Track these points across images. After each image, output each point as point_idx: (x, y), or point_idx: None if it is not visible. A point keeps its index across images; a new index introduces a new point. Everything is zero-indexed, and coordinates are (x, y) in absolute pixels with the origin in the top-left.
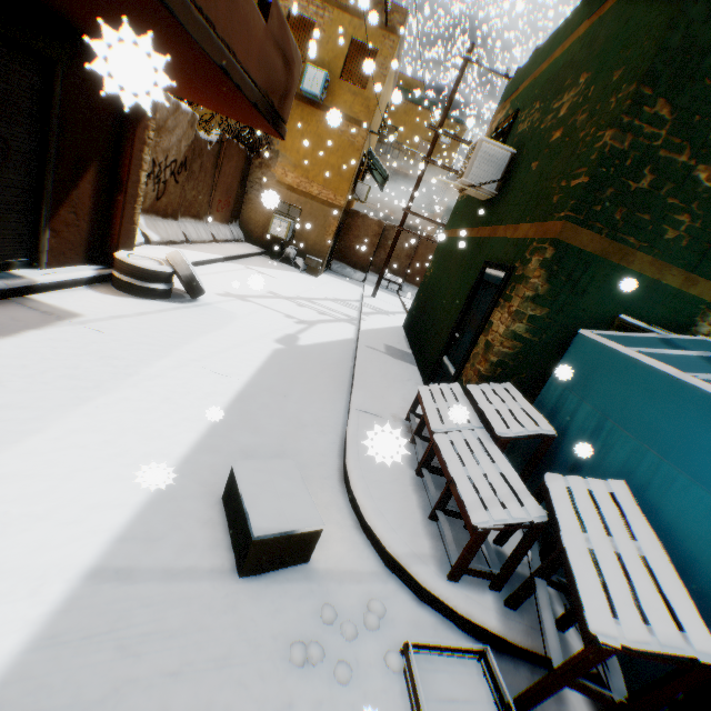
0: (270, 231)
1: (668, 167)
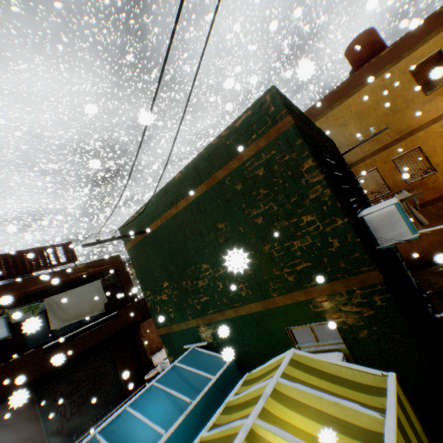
0: None
1: (159, 301)
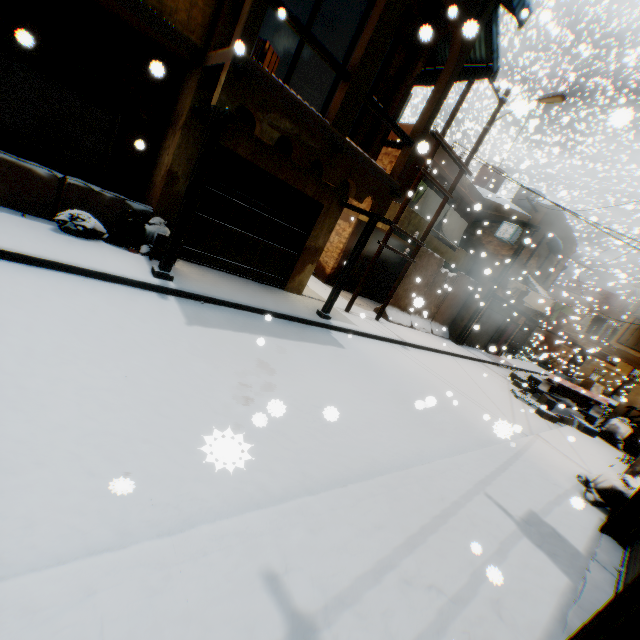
0: (588, 377)
1: None
